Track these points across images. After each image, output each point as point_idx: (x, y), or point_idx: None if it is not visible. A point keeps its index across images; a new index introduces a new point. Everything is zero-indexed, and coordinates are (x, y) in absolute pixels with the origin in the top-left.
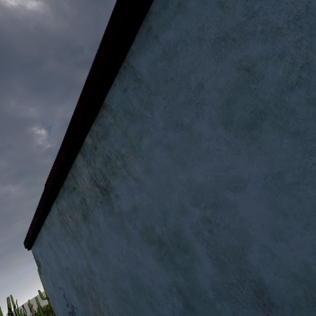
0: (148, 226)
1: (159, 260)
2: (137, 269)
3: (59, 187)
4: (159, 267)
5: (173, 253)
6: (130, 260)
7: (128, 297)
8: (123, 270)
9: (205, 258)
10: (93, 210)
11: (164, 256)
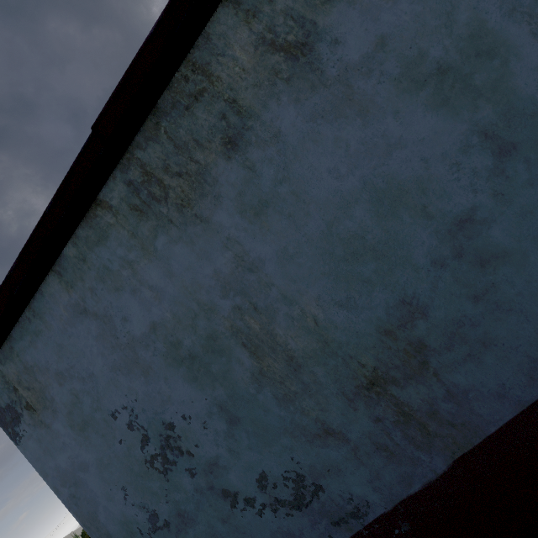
0: (413, 58)
1: (439, 108)
2: (387, 162)
3: (146, 112)
4: (439, 121)
5: (468, 73)
6: (370, 156)
7: (364, 242)
8: (351, 190)
9: (527, 43)
10: (261, 110)
11: (450, 91)
